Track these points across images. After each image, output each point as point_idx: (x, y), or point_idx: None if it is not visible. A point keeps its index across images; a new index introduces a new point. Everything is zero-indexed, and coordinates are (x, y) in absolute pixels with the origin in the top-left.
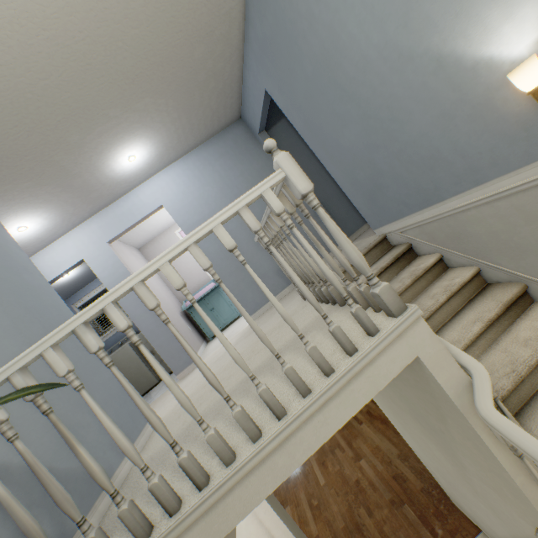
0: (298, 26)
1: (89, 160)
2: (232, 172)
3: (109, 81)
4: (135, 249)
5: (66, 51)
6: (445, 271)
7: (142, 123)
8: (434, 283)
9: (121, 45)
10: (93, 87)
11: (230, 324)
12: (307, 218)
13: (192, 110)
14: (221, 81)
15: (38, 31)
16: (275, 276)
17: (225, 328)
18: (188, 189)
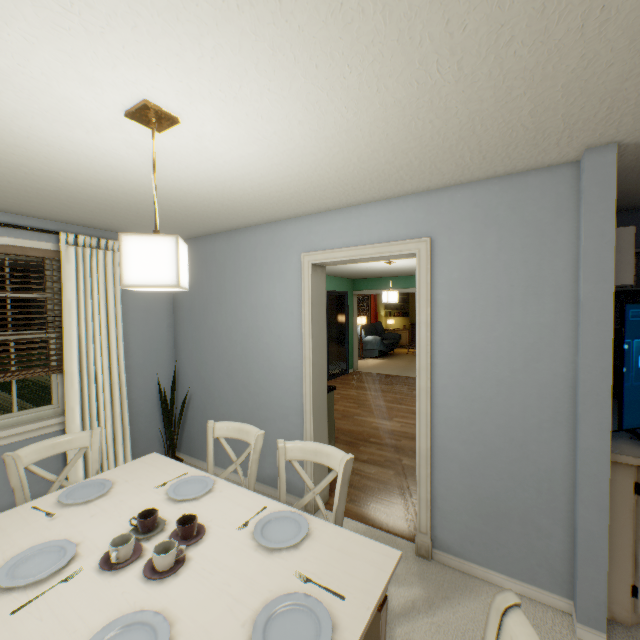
0: None
1: None
2: None
3: None
4: None
5: None
6: None
7: None
8: None
9: None
10: None
11: None
12: None
13: None
14: None
15: None
16: None
17: None
18: None
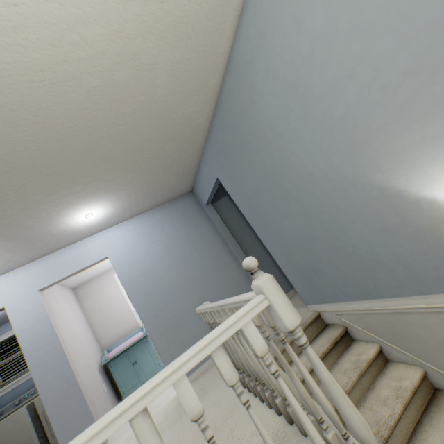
0: (253, 143)
1: (45, 215)
2: (179, 233)
3: (86, 157)
4: (69, 289)
5: (52, 133)
6: (385, 364)
7: (107, 189)
8: (379, 379)
9: (105, 135)
10: (69, 160)
11: None
12: (282, 342)
13: (153, 183)
14: (182, 166)
15: (28, 116)
16: None
17: None
18: (136, 244)
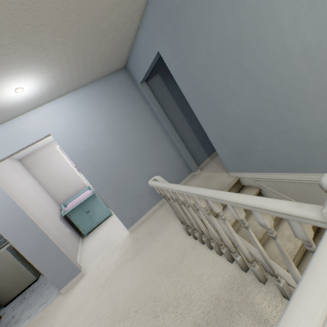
0: (218, 4)
1: None
2: (116, 111)
3: None
4: (16, 160)
5: None
6: None
7: (35, 57)
8: (281, 223)
9: None
10: None
11: (102, 222)
12: (310, 252)
13: (88, 54)
14: (119, 34)
15: None
16: (148, 196)
17: (98, 224)
18: (77, 121)
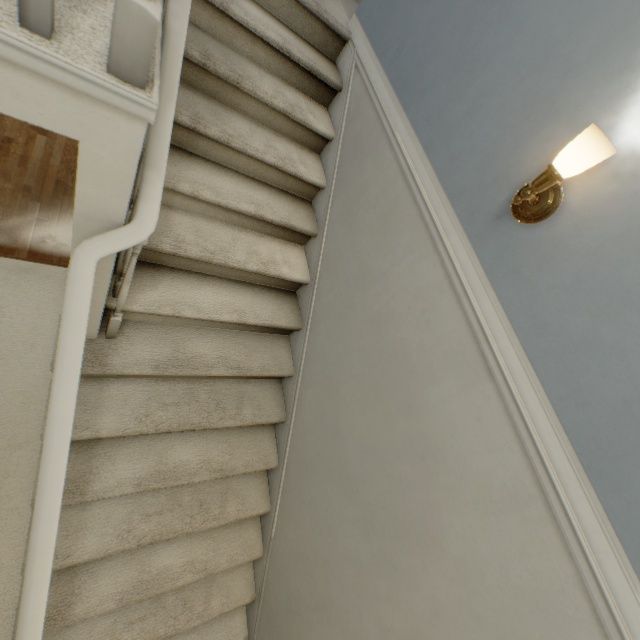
0: None
1: None
2: None
3: None
4: None
5: None
6: (313, 152)
7: None
8: (292, 143)
9: None
10: None
11: None
12: None
13: None
14: None
15: None
16: None
17: None
18: None
